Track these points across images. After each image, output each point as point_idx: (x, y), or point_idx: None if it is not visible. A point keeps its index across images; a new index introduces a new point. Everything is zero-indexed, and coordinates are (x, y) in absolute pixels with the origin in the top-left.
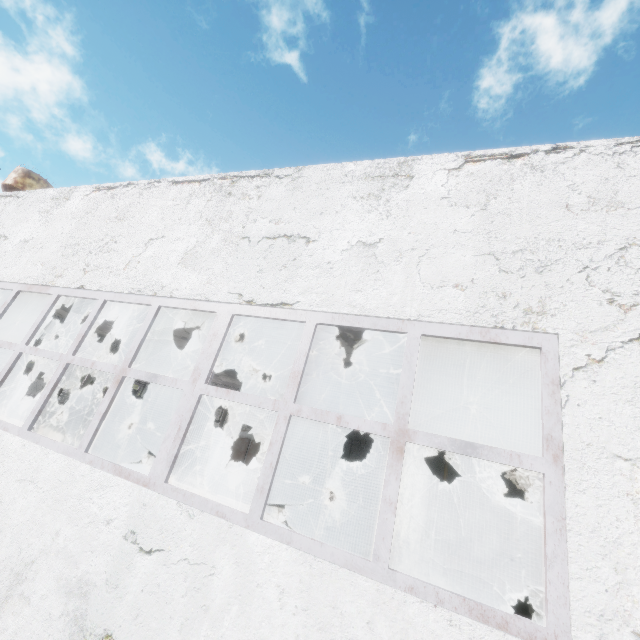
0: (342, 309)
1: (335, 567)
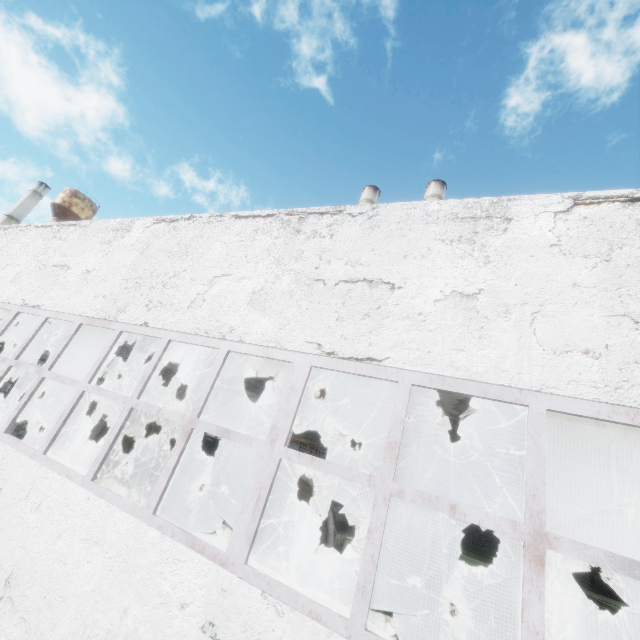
0: (442, 370)
1: None
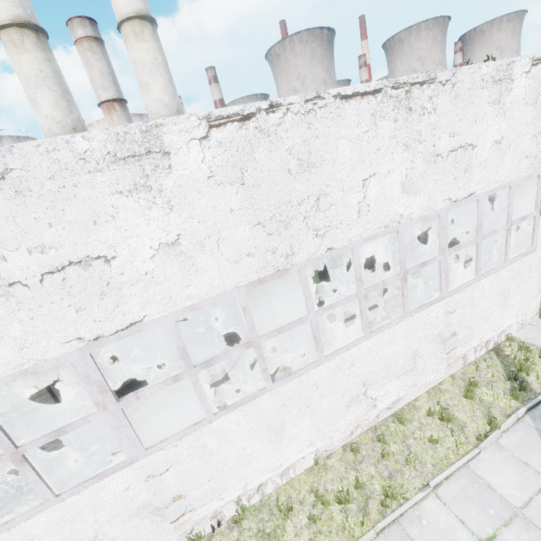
0: (493, 186)
1: (501, 270)
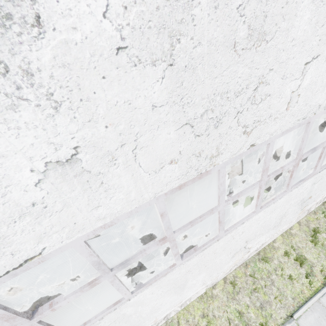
0: None
1: None
